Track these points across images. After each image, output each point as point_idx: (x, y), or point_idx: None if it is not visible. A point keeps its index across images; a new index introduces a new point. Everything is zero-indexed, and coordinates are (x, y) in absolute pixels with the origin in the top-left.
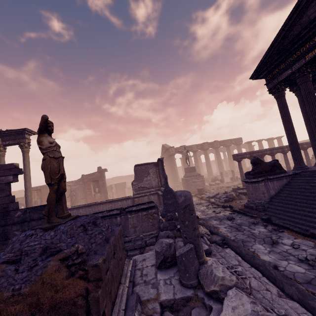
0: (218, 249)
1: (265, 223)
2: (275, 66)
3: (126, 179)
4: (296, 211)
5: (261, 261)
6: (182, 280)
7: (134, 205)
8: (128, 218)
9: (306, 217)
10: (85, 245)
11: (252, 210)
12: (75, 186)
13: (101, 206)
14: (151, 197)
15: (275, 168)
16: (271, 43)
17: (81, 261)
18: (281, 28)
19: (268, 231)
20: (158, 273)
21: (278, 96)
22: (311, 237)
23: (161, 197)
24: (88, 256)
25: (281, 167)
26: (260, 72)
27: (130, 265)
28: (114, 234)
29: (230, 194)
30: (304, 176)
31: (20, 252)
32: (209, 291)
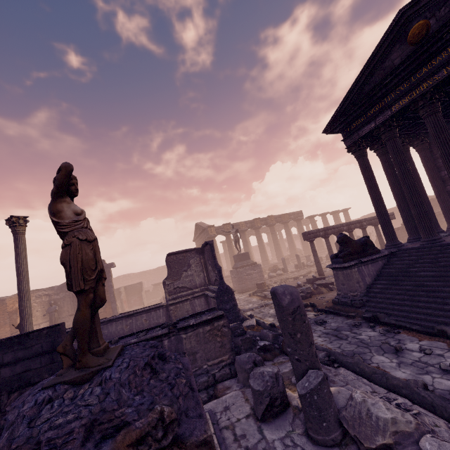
0: (331, 370)
1: (371, 323)
2: (354, 118)
3: (139, 278)
4: (408, 302)
5: (401, 380)
6: (316, 434)
7: (186, 316)
8: (182, 340)
9: (423, 309)
10: (171, 404)
11: (345, 306)
12: (57, 295)
13: (114, 324)
14: (196, 301)
15: (367, 247)
16: (349, 89)
17: (172, 440)
18: (361, 73)
19: (380, 335)
20: (264, 428)
21: (359, 155)
22: (438, 336)
23: (212, 300)
24: (180, 425)
25: (373, 246)
26: (336, 125)
27: (210, 424)
28: (189, 372)
29: (307, 288)
30: (403, 255)
31: (33, 445)
32: (375, 446)
